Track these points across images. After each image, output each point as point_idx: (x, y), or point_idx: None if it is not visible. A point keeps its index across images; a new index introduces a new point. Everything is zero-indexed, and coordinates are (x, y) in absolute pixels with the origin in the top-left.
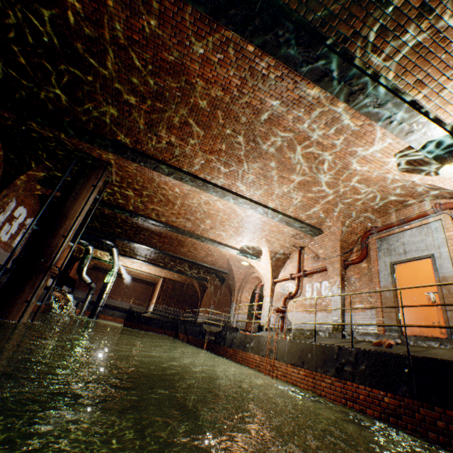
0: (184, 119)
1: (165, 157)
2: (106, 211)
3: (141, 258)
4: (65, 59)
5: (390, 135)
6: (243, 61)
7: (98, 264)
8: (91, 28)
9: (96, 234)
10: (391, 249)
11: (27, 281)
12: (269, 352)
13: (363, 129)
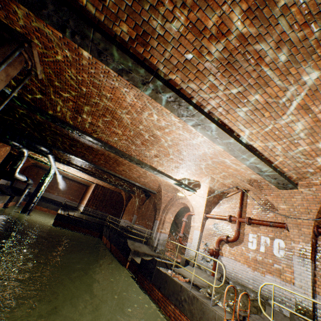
0: None
1: (122, 32)
2: (37, 117)
3: (76, 167)
4: None
5: None
6: None
7: (38, 163)
8: None
9: (30, 139)
10: None
11: None
12: None
13: None
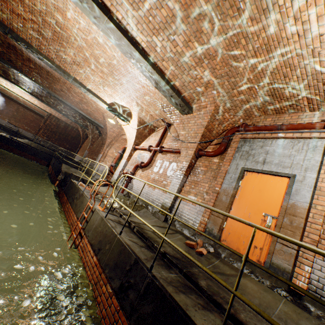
0: None
1: None
2: None
3: (15, 82)
4: None
5: None
6: None
7: None
8: None
9: None
10: (250, 154)
11: None
12: (83, 218)
13: None
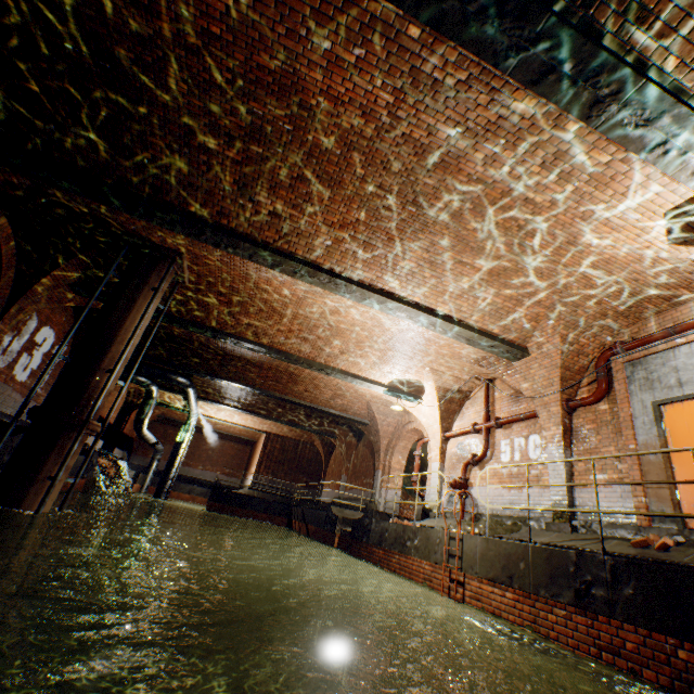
0: (297, 171)
1: (267, 237)
2: (176, 331)
3: (231, 403)
4: (102, 78)
5: (660, 178)
6: (399, 57)
7: (166, 413)
8: (141, 20)
9: (162, 367)
10: (652, 379)
11: (51, 445)
12: (447, 557)
13: (610, 169)
